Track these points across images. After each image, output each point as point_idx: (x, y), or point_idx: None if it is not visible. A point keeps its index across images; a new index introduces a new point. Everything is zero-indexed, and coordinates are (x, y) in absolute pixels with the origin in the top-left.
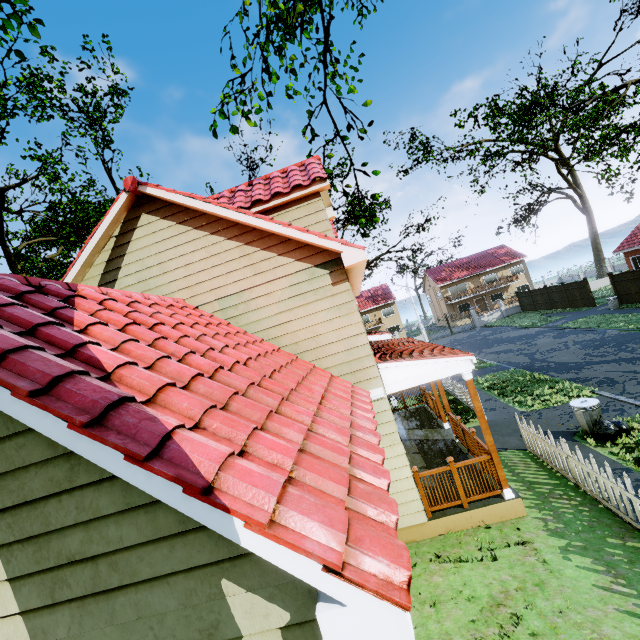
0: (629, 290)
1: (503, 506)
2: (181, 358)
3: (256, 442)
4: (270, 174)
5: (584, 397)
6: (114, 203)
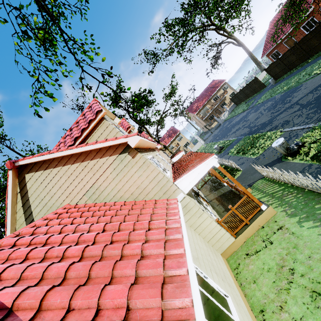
0: (276, 72)
1: (264, 214)
2: (62, 256)
3: (104, 299)
4: (77, 119)
5: (278, 136)
6: (8, 178)
